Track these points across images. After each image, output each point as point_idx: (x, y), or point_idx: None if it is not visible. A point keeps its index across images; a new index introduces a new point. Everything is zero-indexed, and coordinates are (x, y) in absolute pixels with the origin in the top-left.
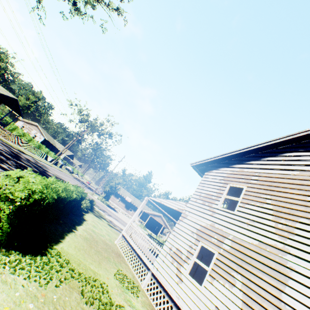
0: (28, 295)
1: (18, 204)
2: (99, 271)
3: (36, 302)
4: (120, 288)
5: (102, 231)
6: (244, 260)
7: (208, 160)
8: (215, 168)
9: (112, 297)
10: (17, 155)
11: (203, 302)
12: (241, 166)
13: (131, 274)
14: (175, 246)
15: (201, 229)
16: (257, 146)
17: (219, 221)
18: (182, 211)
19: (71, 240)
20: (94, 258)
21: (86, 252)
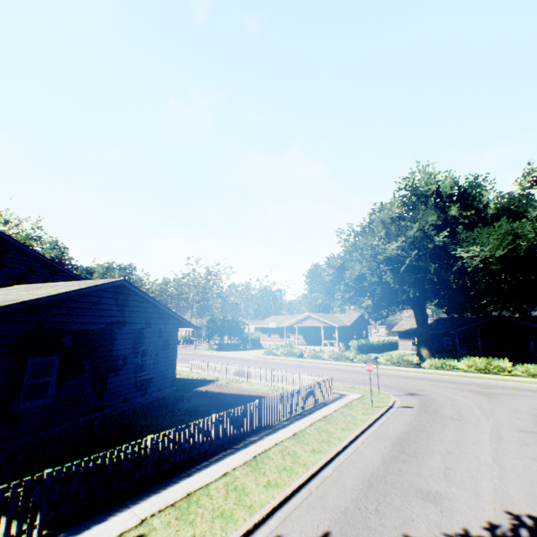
0: None
1: None
2: None
3: None
4: None
5: None
6: None
7: None
8: None
9: None
10: None
11: None
12: None
13: None
14: None
15: None
16: None
17: None
18: None
19: None
20: None
21: None
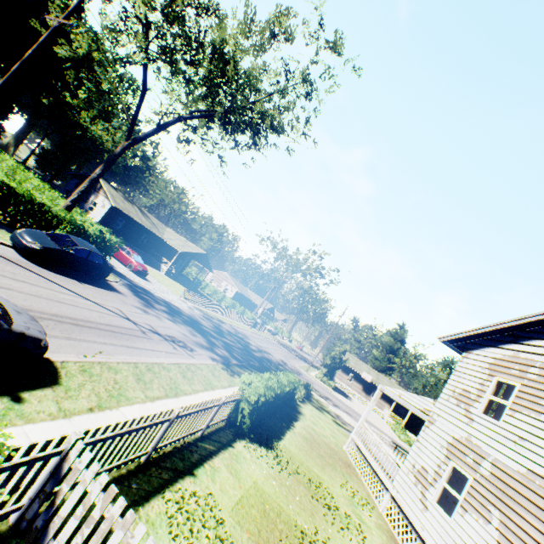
0: (270, 475)
1: (253, 405)
2: (322, 476)
3: (276, 481)
4: (347, 500)
5: (325, 430)
6: (505, 492)
7: (463, 333)
8: (477, 347)
9: (337, 503)
10: (220, 330)
11: (451, 536)
12: (516, 347)
13: (365, 492)
14: (418, 462)
15: (452, 442)
16: (536, 317)
17: (477, 433)
18: (429, 413)
19: (290, 437)
20: (316, 462)
21: (307, 453)
